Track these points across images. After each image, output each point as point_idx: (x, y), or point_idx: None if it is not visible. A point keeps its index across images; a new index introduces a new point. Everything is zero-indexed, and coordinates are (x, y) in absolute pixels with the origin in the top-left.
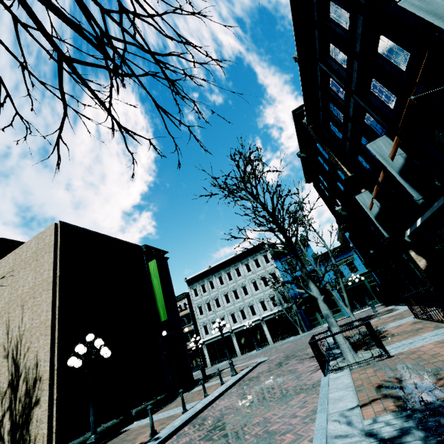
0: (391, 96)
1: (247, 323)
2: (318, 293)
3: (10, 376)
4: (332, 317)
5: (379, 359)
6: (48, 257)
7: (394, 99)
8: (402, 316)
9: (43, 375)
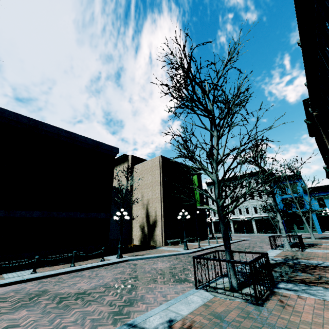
0: None
1: (242, 217)
2: (280, 219)
3: (145, 213)
4: (284, 230)
5: (298, 251)
6: (157, 171)
7: None
8: None
9: (158, 216)
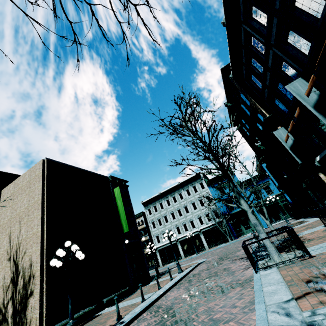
0: (306, 43)
1: (188, 234)
2: (248, 207)
3: (12, 274)
4: (260, 226)
5: (302, 259)
6: (38, 184)
7: (309, 46)
8: (312, 226)
9: (35, 273)
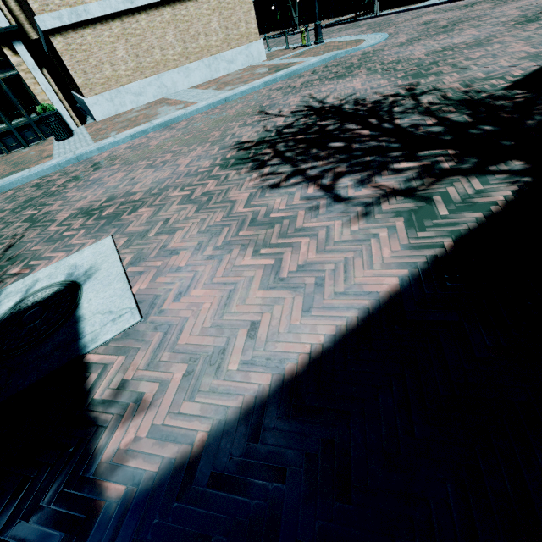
0: None
1: None
2: None
3: None
4: None
5: None
6: None
7: None
8: None
9: None
